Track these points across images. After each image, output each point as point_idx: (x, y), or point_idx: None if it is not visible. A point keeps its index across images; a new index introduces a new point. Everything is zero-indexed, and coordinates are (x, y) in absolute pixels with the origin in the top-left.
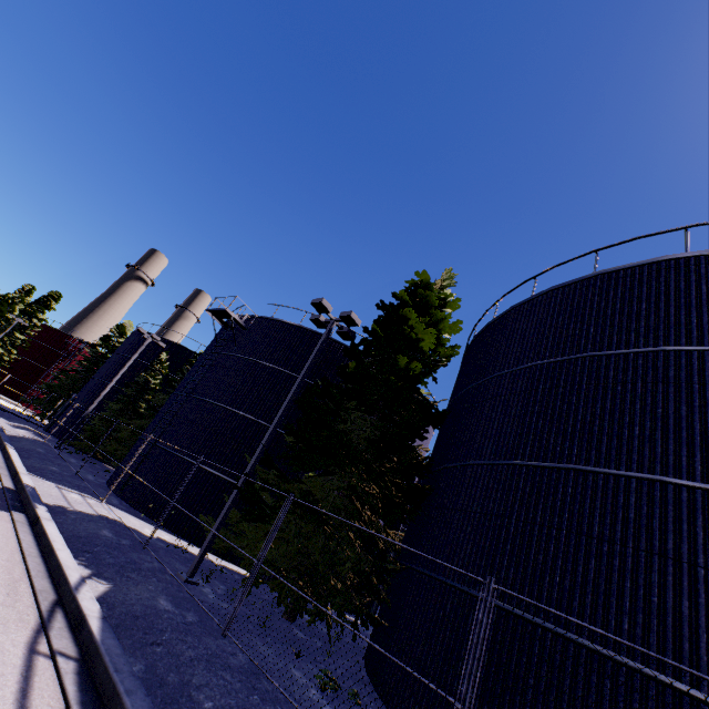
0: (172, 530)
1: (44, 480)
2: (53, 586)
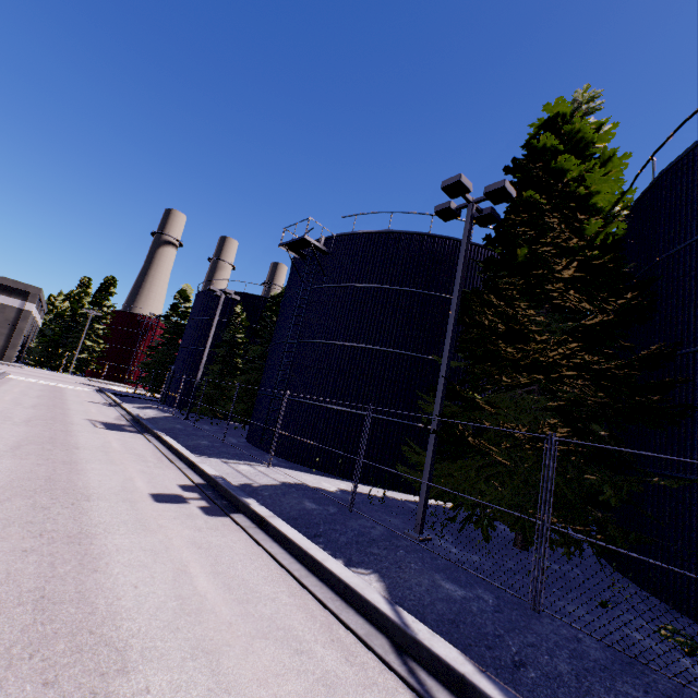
0: (337, 475)
1: (208, 458)
2: (365, 619)
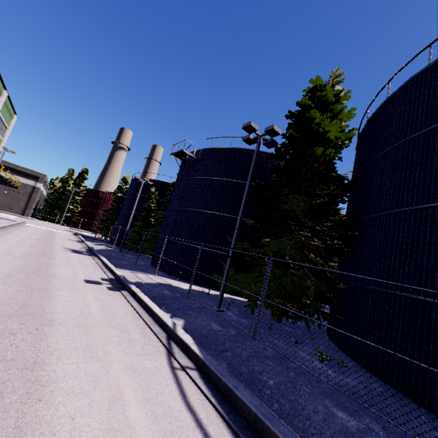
0: (194, 283)
1: (123, 269)
2: (161, 328)
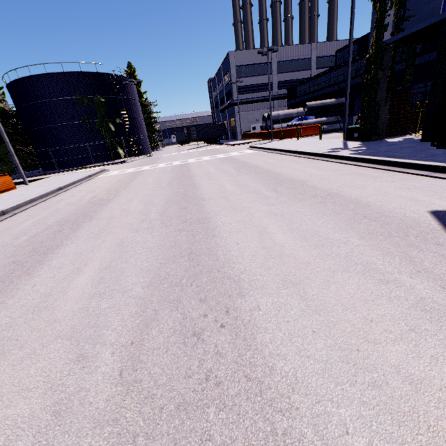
0: None
1: None
2: None
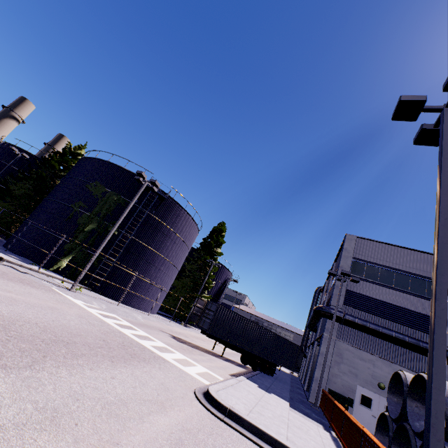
0: None
1: None
2: None
